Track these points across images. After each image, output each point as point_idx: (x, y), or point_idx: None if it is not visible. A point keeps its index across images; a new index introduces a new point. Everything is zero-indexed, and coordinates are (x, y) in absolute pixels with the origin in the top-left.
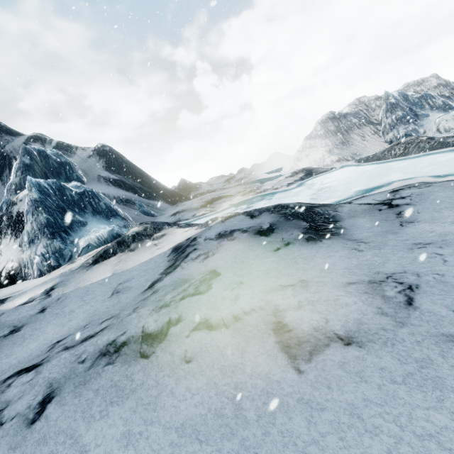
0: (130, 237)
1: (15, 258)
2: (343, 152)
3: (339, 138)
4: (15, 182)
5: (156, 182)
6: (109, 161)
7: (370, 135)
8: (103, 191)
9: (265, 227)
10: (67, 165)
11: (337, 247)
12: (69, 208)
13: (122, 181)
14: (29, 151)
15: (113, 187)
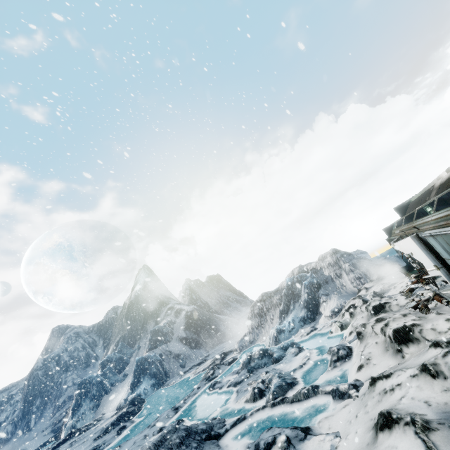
0: (123, 407)
1: (124, 397)
2: (250, 338)
3: (257, 321)
4: (146, 348)
5: (210, 329)
6: (187, 321)
7: (276, 318)
8: (172, 349)
9: (104, 428)
10: (165, 334)
11: (89, 444)
12: (142, 373)
13: (185, 338)
14: (152, 332)
15: (179, 343)
